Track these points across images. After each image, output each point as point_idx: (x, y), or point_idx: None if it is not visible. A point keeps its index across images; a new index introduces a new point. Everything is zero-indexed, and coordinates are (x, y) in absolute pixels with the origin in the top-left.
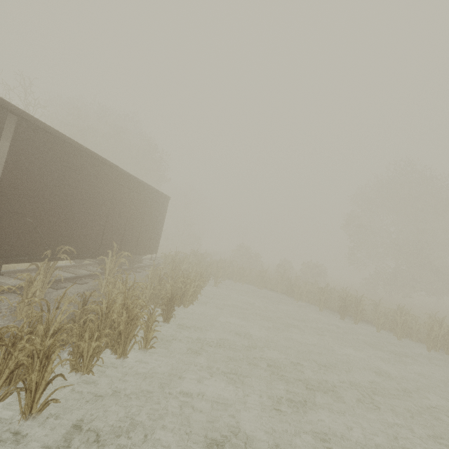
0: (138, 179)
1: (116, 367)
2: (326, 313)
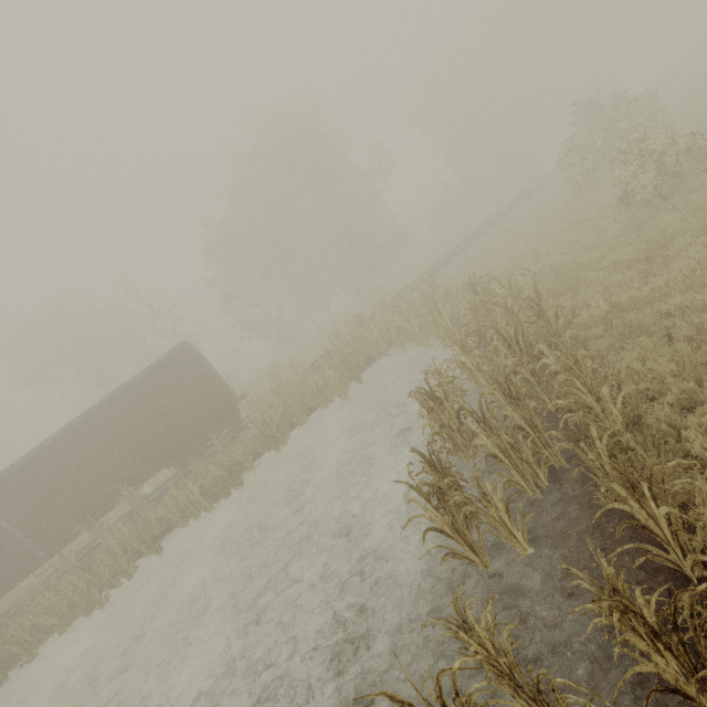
0: (102, 405)
1: (92, 620)
2: (491, 462)
